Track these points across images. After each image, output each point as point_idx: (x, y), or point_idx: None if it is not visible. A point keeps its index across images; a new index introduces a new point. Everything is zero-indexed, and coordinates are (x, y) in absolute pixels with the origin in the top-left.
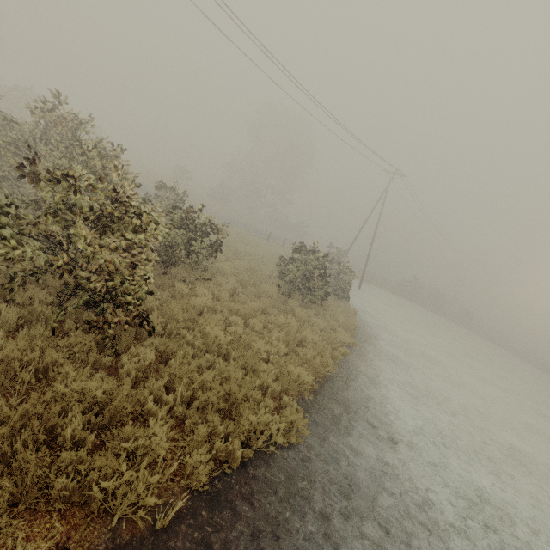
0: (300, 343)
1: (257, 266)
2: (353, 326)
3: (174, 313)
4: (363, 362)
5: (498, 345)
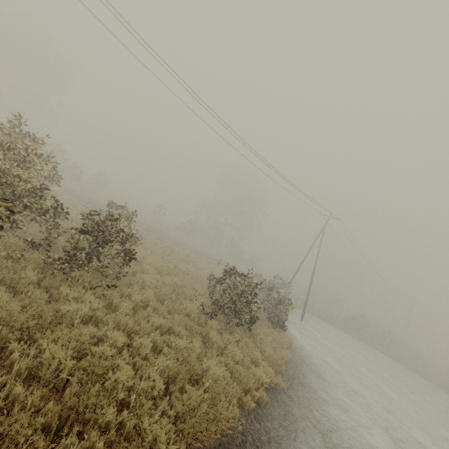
0: (200, 377)
1: (188, 283)
2: (280, 361)
3: (13, 317)
4: (287, 413)
5: None
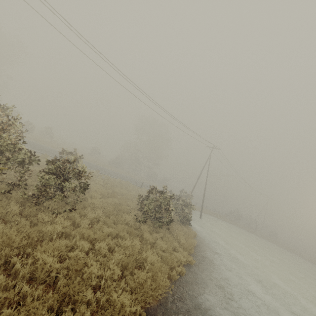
0: (142, 264)
1: (124, 202)
2: (190, 246)
3: (11, 240)
4: (198, 279)
5: (300, 256)
